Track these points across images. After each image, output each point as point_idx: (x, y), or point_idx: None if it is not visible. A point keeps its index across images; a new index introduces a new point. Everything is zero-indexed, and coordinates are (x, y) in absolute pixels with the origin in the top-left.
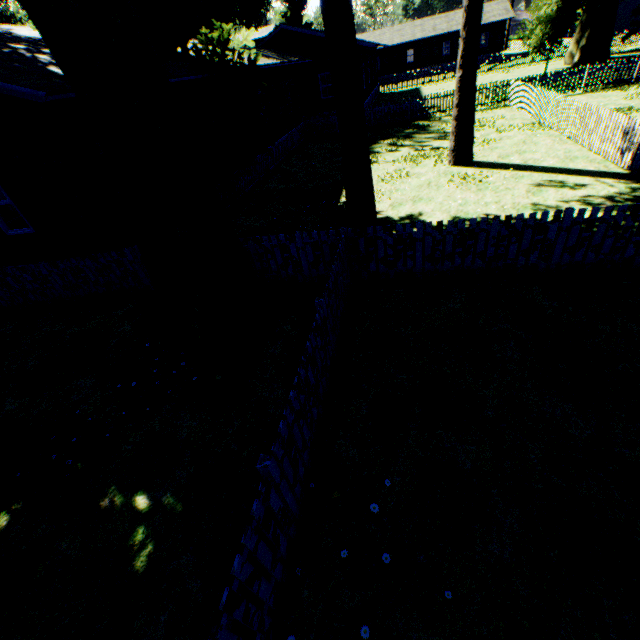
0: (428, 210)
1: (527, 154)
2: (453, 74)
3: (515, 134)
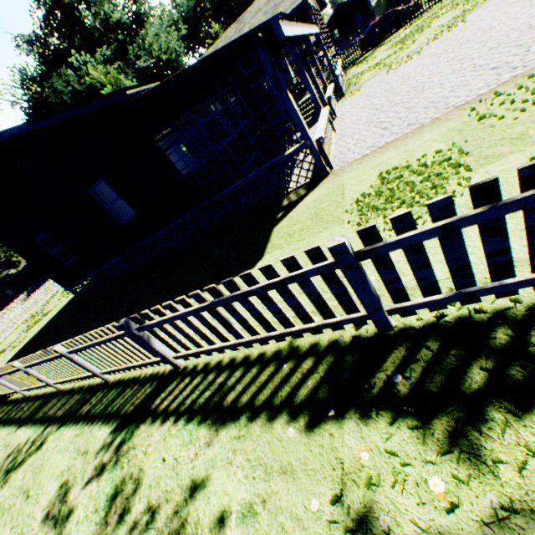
0: None
1: None
2: None
3: None
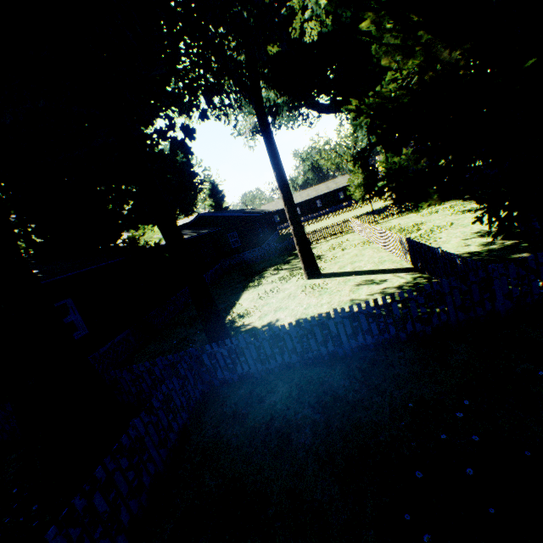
0: (283, 316)
1: (356, 263)
2: (324, 216)
3: (352, 250)
